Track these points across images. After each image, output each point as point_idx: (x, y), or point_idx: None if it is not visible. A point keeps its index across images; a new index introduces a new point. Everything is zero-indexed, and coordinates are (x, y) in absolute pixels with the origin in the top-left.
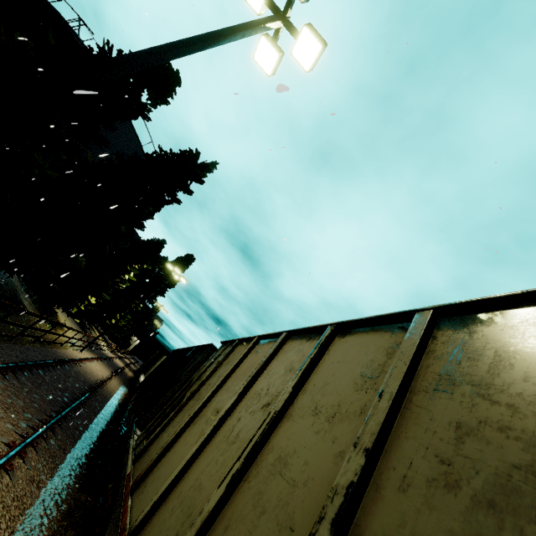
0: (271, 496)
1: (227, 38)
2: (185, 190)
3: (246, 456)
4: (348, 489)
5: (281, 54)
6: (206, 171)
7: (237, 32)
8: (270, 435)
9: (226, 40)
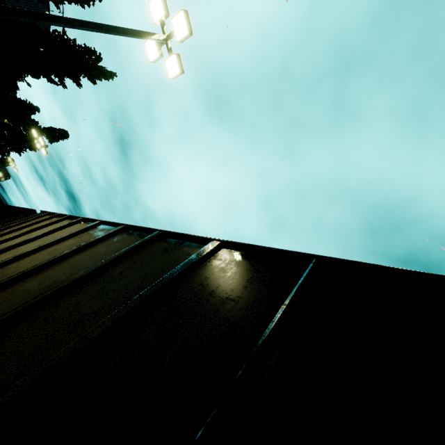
0: (5, 257)
1: (116, 33)
2: (75, 80)
3: (4, 248)
4: (26, 252)
5: (161, 56)
6: (102, 76)
7: (126, 33)
8: (21, 246)
9: (116, 34)
